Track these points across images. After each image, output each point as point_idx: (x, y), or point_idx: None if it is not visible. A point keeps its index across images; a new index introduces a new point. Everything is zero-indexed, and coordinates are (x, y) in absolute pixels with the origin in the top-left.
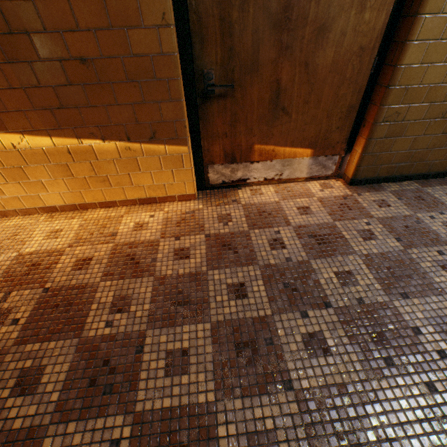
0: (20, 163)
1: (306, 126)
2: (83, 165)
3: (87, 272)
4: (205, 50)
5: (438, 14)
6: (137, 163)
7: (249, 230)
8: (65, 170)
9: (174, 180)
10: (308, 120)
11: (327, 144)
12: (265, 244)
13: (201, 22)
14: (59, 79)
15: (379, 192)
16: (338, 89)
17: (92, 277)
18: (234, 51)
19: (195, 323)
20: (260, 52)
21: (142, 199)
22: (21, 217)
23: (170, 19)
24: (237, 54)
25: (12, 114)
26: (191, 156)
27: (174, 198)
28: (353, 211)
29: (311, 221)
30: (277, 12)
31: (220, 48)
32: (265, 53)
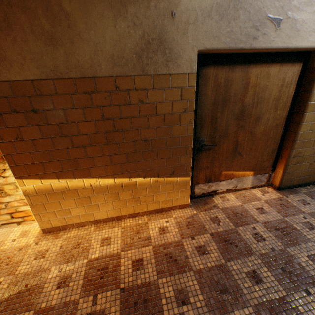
0: (90, 194)
1: (250, 160)
2: (127, 192)
3: (144, 271)
4: (202, 129)
5: (313, 112)
6: (159, 188)
7: (235, 227)
8: (115, 196)
9: (179, 196)
10: (251, 157)
11: (261, 168)
12: (251, 238)
13: (202, 119)
14: (130, 149)
15: (297, 194)
16: (266, 142)
17: (150, 275)
18: (216, 129)
19: (241, 308)
20: (229, 128)
21: (157, 209)
22: (76, 229)
23: (193, 121)
24: (217, 130)
25: (97, 168)
26: (190, 182)
27: (176, 207)
28: (290, 208)
29: (270, 217)
30: (238, 113)
31: (209, 128)
32: (231, 129)
